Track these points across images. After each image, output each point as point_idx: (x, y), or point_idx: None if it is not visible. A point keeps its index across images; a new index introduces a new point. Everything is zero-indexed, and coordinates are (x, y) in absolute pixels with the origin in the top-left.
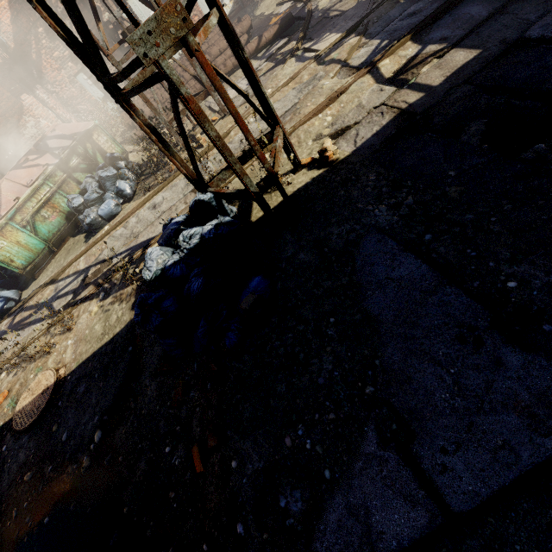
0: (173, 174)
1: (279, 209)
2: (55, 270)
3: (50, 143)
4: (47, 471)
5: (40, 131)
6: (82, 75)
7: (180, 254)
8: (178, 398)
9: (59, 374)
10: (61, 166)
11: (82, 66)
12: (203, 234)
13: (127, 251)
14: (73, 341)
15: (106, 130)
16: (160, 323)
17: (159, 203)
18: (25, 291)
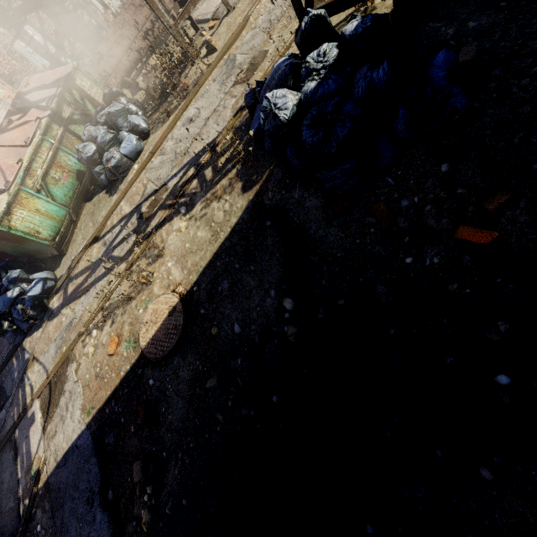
0: (197, 84)
1: (393, 18)
2: (90, 231)
3: (30, 97)
4: (237, 365)
5: (0, 104)
6: (19, 42)
7: (316, 78)
8: (386, 217)
9: (178, 293)
10: (54, 118)
11: (16, 31)
12: (348, 34)
13: (182, 168)
14: (174, 262)
15: (87, 73)
16: (348, 131)
17: (194, 115)
18: (57, 269)
